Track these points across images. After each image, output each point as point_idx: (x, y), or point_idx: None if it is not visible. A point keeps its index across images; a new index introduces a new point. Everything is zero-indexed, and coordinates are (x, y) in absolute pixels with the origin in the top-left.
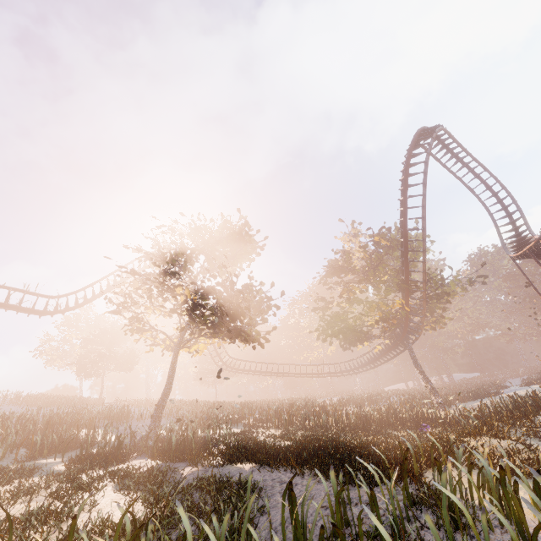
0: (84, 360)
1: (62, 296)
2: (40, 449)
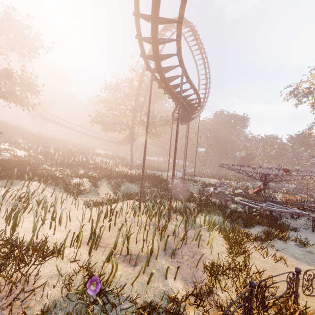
0: None
1: None
2: None
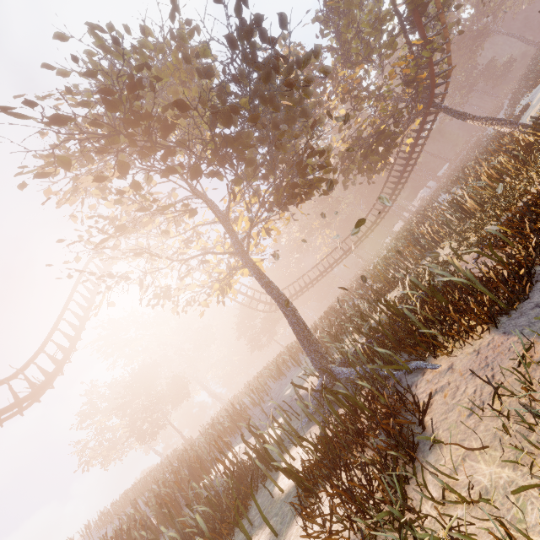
0: (135, 427)
1: (25, 366)
2: None
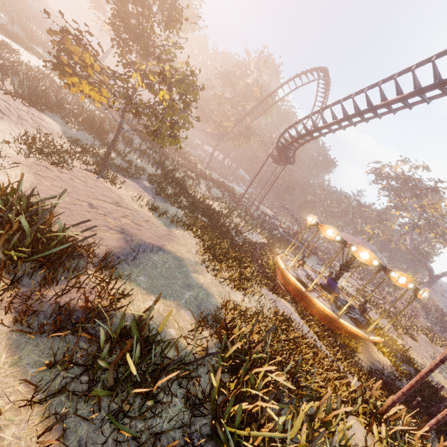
0: None
1: None
2: (31, 37)
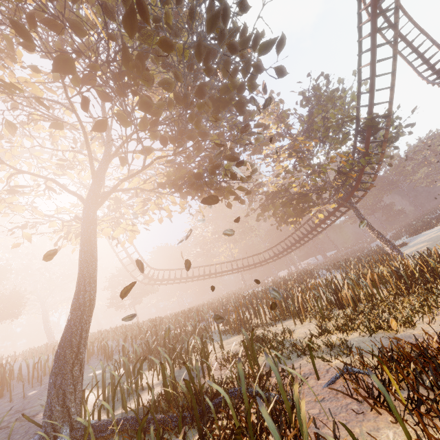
0: None
1: None
2: None
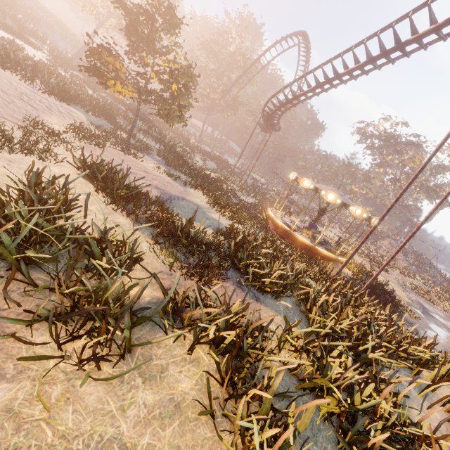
0: None
1: None
2: (23, 27)
